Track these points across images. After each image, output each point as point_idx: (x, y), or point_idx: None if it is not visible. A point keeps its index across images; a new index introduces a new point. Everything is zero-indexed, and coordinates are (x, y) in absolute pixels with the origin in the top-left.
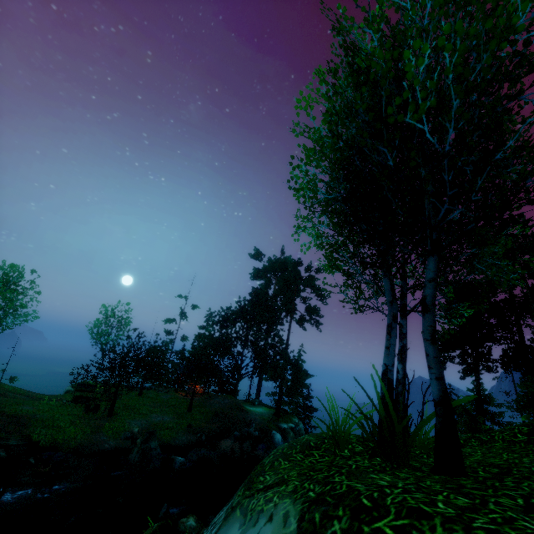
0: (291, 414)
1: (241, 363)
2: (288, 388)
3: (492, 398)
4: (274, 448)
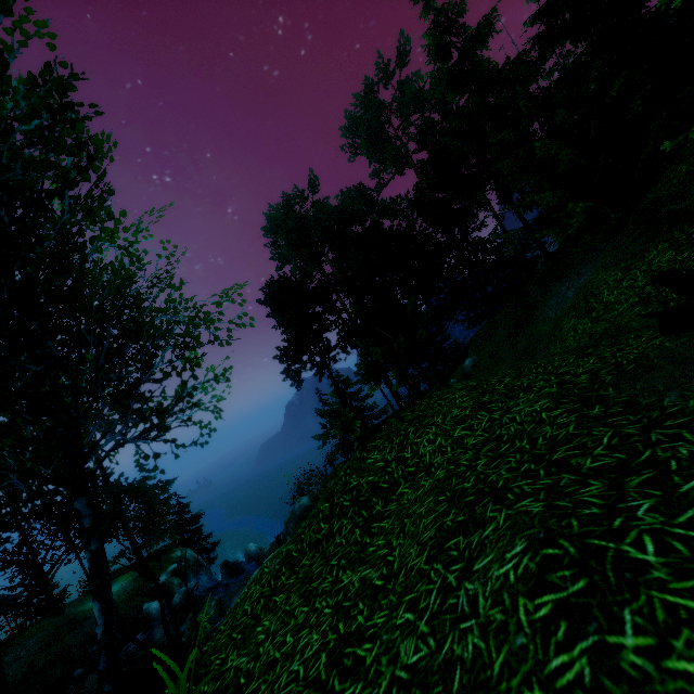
0: (173, 545)
1: (34, 557)
2: (139, 530)
3: (350, 380)
4: (157, 626)
